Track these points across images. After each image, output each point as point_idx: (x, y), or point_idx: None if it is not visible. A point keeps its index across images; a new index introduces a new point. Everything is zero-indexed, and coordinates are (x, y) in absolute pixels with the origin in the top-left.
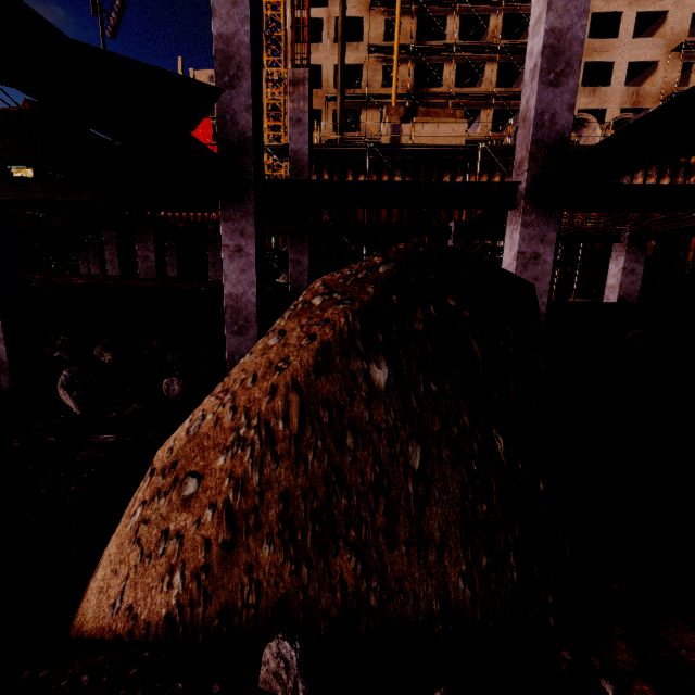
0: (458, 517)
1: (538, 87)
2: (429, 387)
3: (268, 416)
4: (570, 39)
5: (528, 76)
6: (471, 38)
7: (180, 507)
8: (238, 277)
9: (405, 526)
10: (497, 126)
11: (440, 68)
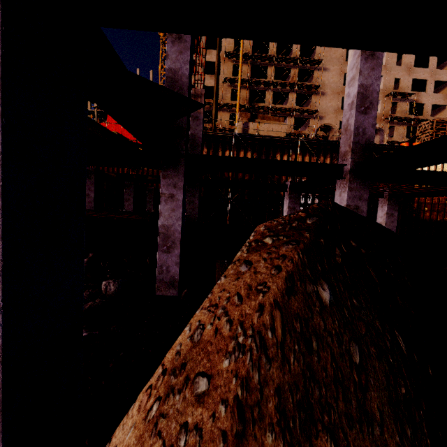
0: (387, 398)
1: (355, 113)
2: (352, 302)
3: (260, 328)
4: (372, 90)
5: (347, 107)
6: (280, 79)
7: (195, 403)
8: (169, 214)
9: (356, 408)
10: (296, 126)
11: (263, 93)
